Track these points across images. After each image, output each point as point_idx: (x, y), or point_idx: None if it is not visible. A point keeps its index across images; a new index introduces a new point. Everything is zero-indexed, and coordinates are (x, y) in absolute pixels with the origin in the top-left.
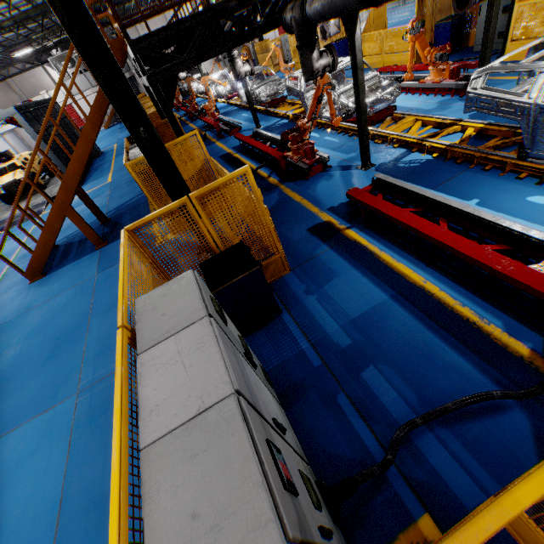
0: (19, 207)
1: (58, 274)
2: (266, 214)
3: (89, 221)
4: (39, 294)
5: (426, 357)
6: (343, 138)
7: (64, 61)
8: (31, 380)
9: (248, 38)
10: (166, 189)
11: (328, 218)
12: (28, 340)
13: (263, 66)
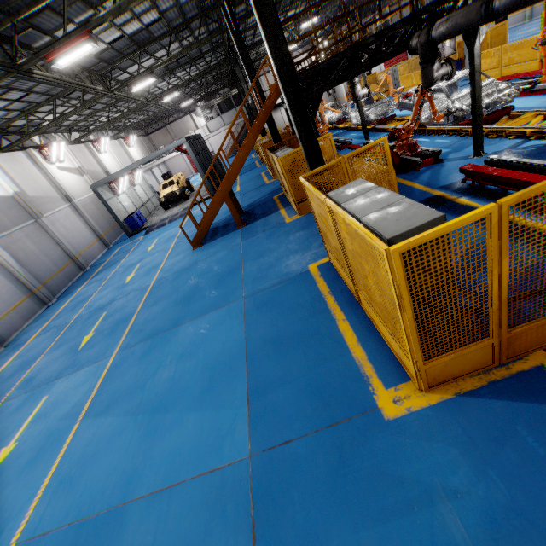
0: (199, 193)
1: (212, 244)
2: (393, 175)
3: (228, 214)
4: (201, 255)
5: (530, 265)
6: (455, 138)
7: (205, 109)
8: (209, 294)
9: (378, 62)
10: (311, 168)
11: (439, 193)
12: (200, 276)
13: (374, 92)
